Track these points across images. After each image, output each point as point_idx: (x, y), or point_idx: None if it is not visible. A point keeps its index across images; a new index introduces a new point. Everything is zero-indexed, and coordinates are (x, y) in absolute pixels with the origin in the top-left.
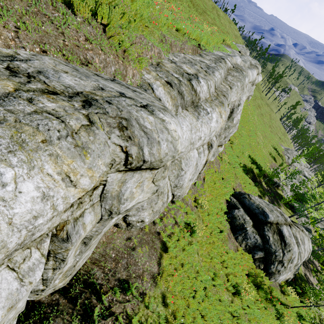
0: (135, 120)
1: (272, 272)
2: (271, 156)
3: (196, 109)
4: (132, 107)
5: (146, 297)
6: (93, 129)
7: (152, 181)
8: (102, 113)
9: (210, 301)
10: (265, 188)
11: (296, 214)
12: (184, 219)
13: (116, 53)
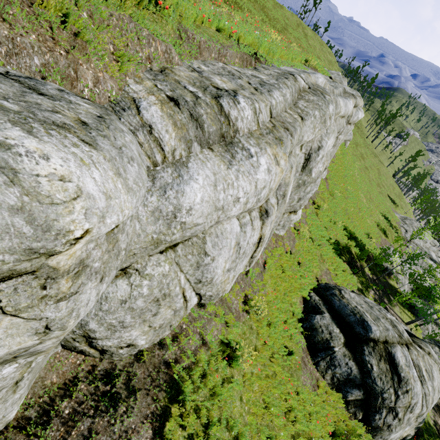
0: None
1: (378, 426)
2: (379, 228)
3: (228, 148)
4: None
5: None
6: None
7: (5, 313)
8: None
9: None
10: (369, 276)
11: (418, 319)
12: (220, 336)
13: (52, 35)
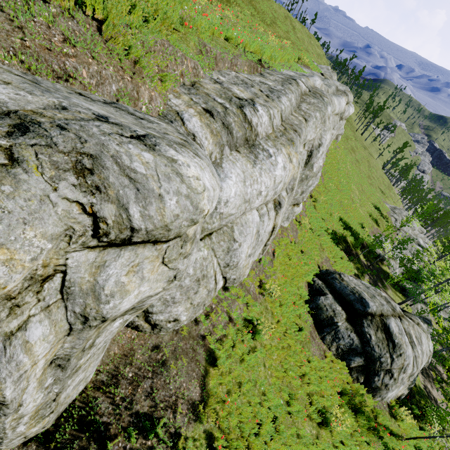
0: (112, 157)
1: (377, 386)
2: (372, 218)
3: (252, 150)
4: (111, 136)
5: (180, 440)
6: (15, 173)
7: (162, 263)
8: (44, 145)
9: (283, 440)
10: (364, 263)
11: (409, 299)
12: (243, 314)
13: (120, 65)
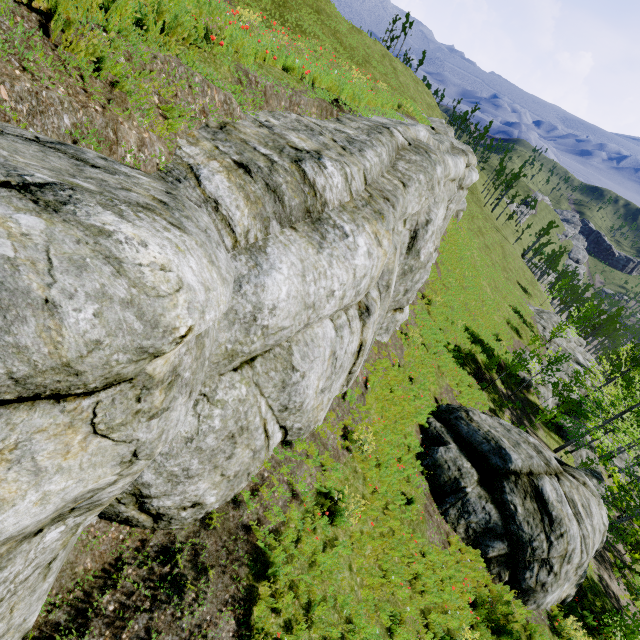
0: None
1: (529, 587)
2: (510, 327)
3: (316, 227)
4: None
5: None
6: None
7: (95, 433)
8: None
9: None
10: (503, 392)
11: (569, 443)
12: (315, 484)
13: (83, 86)
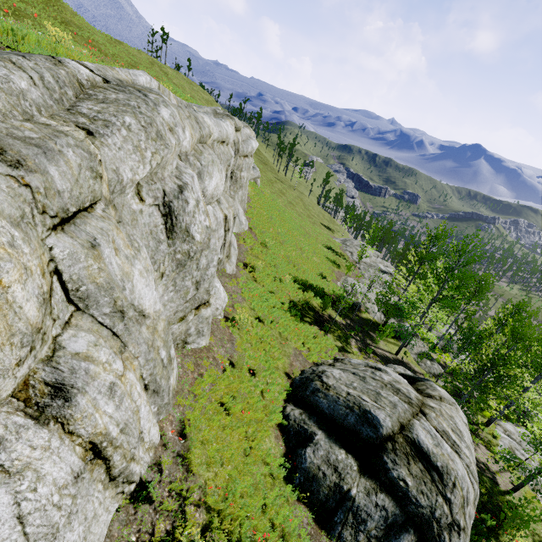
0: None
1: None
2: (329, 262)
3: None
4: None
5: None
6: None
7: None
8: None
9: None
10: (343, 323)
11: (403, 344)
12: None
13: None
